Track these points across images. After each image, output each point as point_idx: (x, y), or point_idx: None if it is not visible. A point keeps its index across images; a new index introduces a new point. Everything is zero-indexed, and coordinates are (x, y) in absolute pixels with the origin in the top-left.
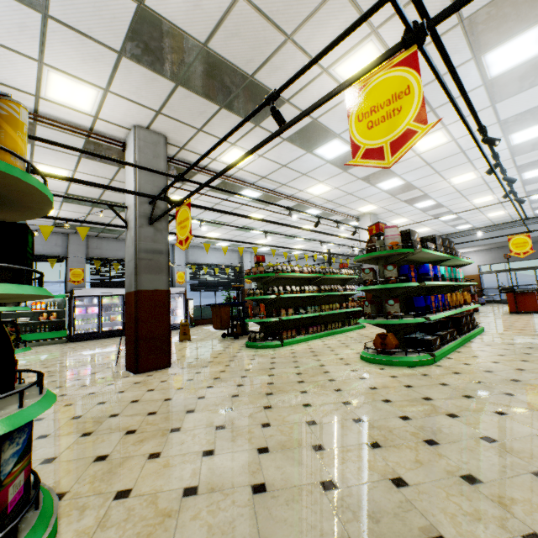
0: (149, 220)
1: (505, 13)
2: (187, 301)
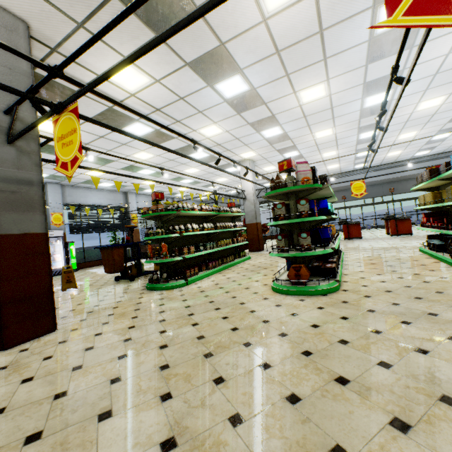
0: (6, 137)
1: None
2: (67, 244)
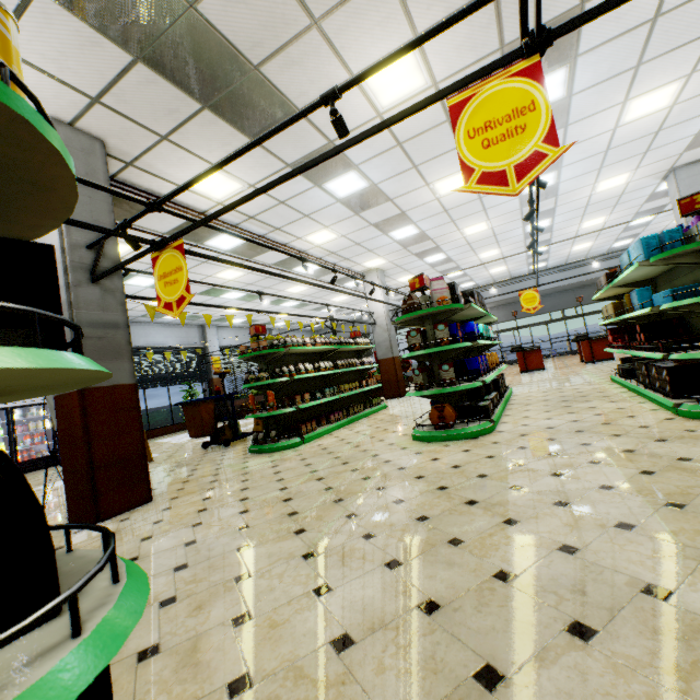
0: (90, 275)
1: None
2: None
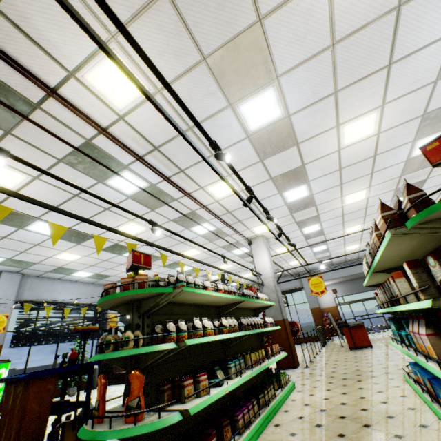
0: None
1: None
2: None
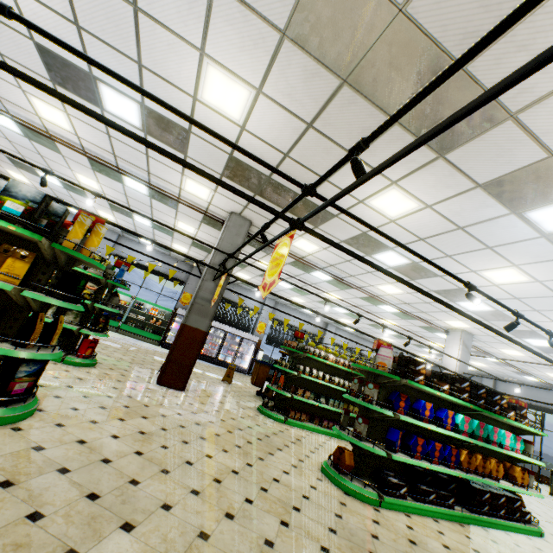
0: (214, 277)
1: (527, 185)
2: (257, 350)
